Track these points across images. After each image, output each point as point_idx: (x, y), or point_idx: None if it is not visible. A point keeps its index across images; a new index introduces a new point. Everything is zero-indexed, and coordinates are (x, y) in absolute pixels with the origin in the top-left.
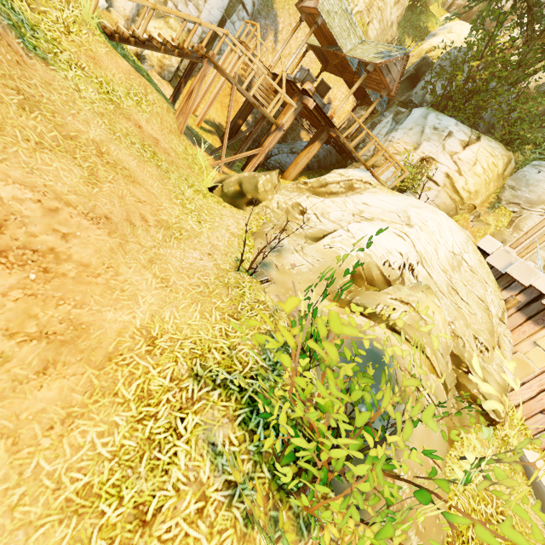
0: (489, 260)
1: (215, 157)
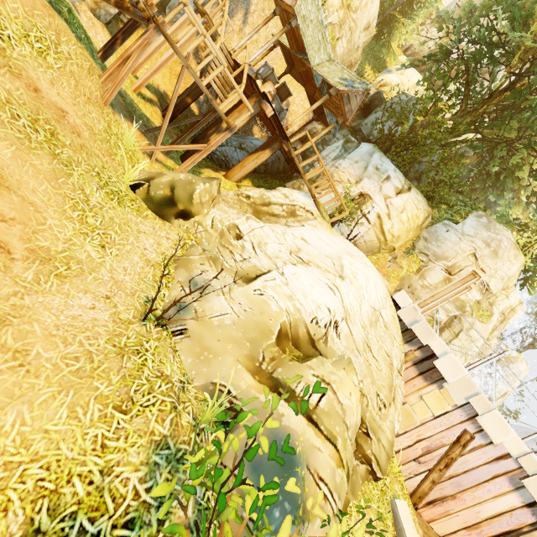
0: (399, 313)
1: (150, 137)
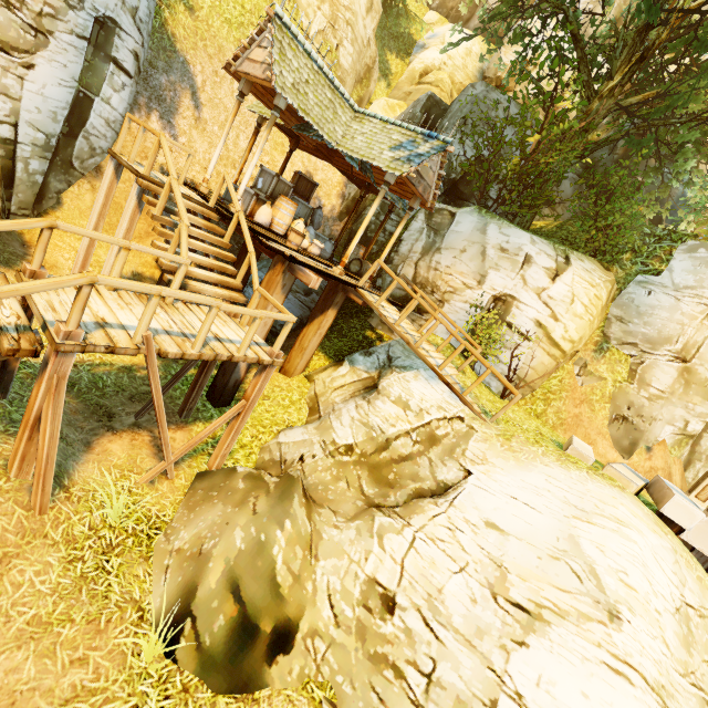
0: (687, 537)
1: (148, 415)
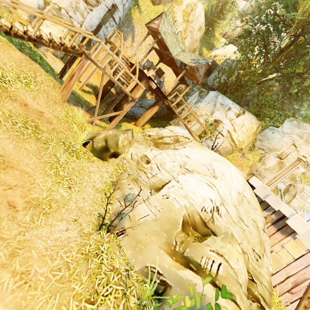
0: (255, 191)
1: (91, 112)
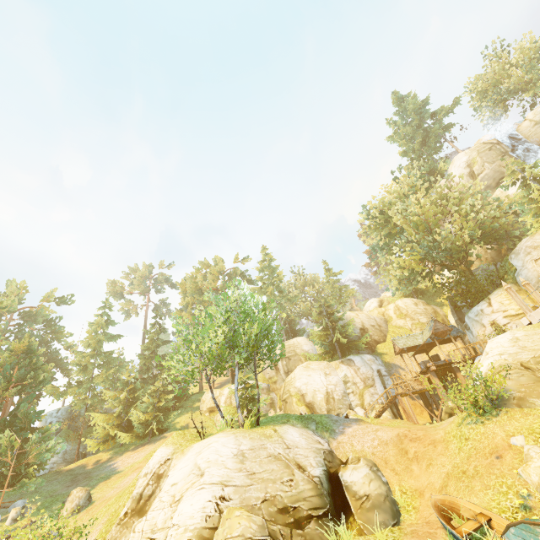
0: (533, 323)
1: None
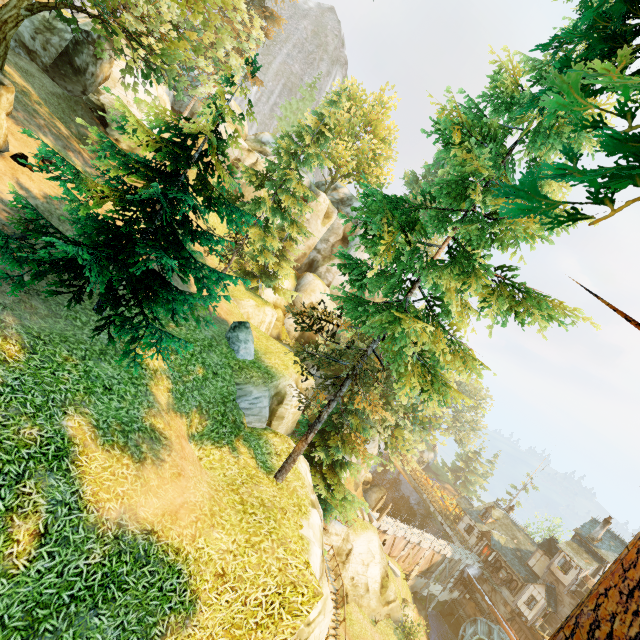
0: (374, 526)
1: None
